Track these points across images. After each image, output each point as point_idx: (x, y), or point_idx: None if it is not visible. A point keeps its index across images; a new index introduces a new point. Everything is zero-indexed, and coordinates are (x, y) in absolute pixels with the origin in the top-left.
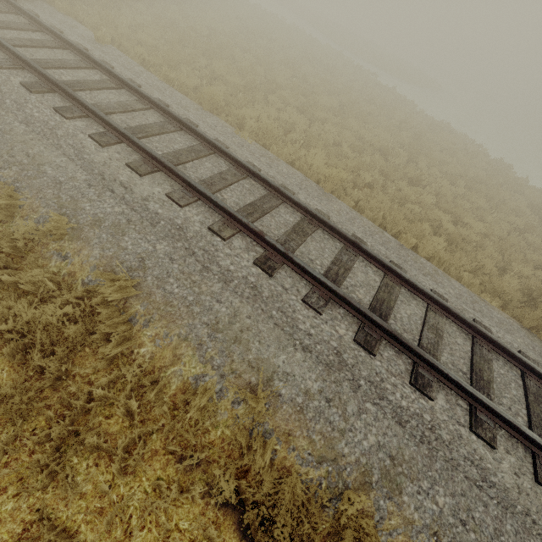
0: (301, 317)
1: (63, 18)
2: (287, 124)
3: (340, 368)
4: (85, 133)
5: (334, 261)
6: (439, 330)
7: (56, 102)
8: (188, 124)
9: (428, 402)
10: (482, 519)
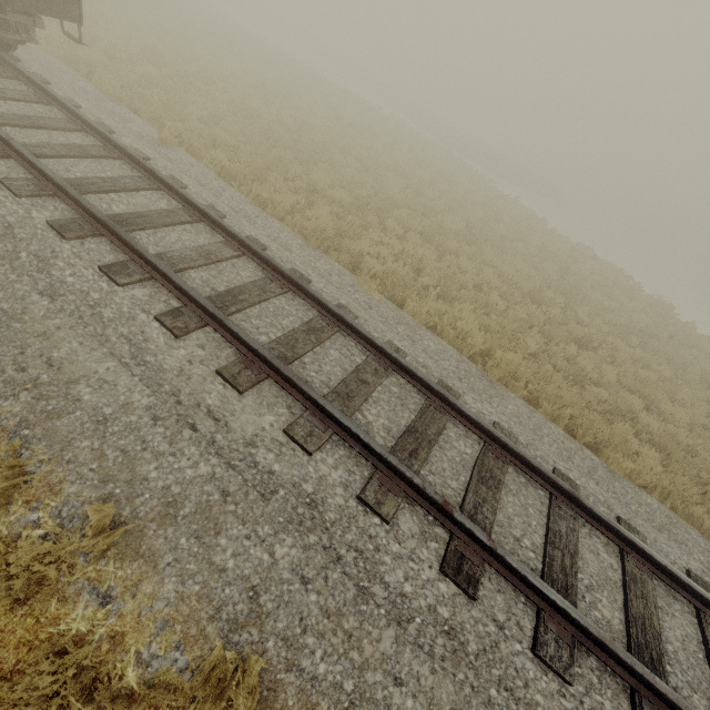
0: (540, 698)
1: (114, 107)
2: (414, 259)
3: None
4: (149, 311)
5: (550, 537)
6: None
7: (102, 253)
8: (302, 284)
9: None
10: None
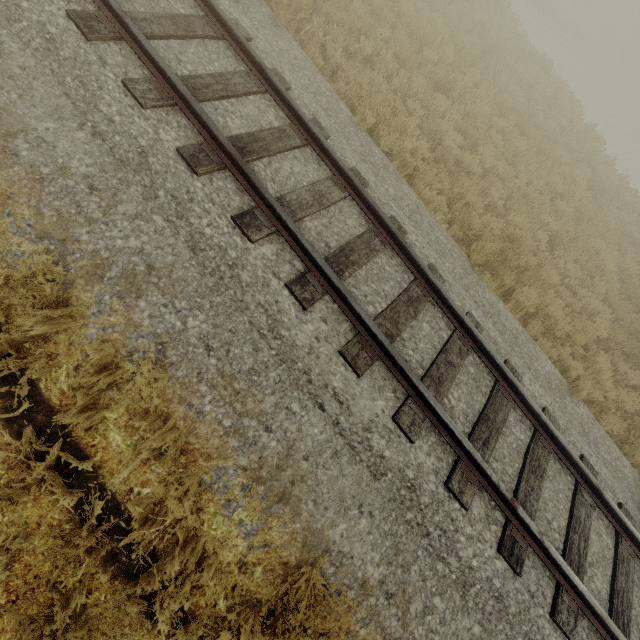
0: (107, 97)
1: None
2: None
3: (138, 170)
4: None
5: (214, 74)
6: (324, 199)
7: None
8: None
9: (244, 243)
10: (240, 356)
